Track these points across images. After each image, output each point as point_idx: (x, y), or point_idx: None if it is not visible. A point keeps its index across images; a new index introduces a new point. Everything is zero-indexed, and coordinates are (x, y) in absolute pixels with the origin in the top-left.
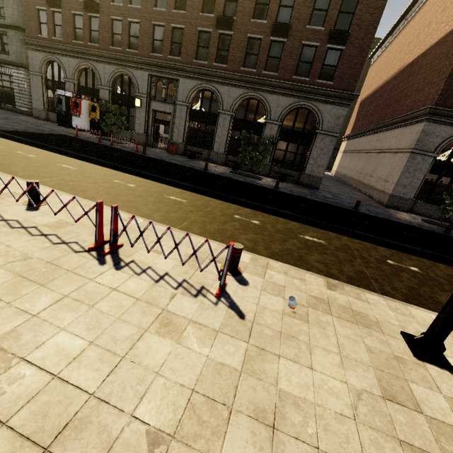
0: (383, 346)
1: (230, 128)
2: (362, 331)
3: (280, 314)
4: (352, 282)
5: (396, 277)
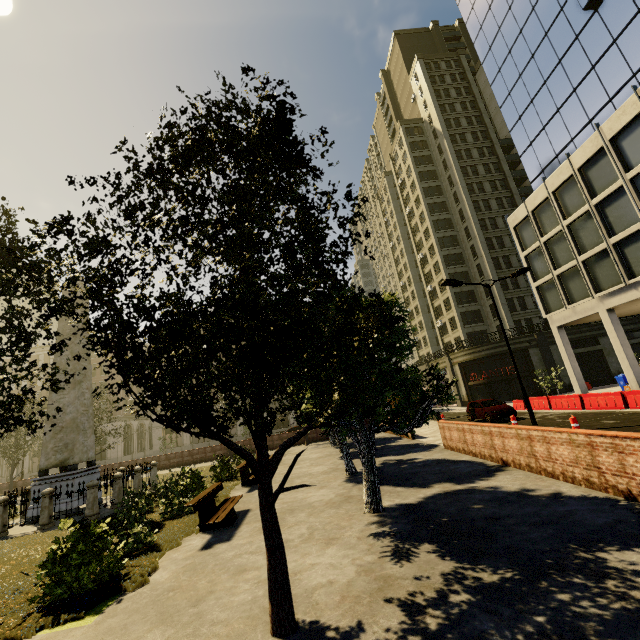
0: None
1: None
2: None
3: None
4: None
5: None
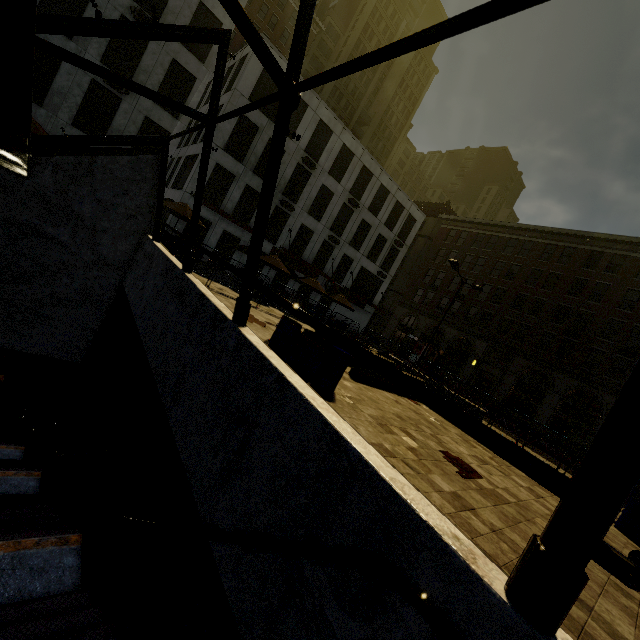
0: None
1: (556, 408)
2: None
3: None
4: None
5: None
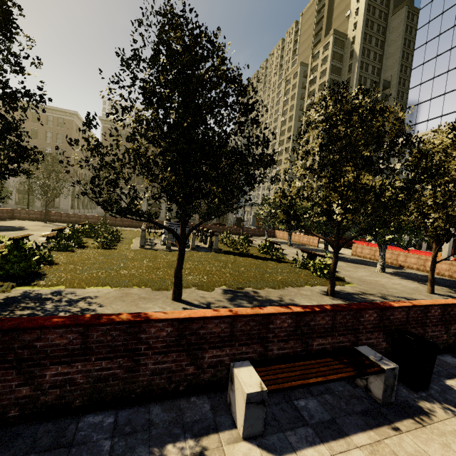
0: None
1: (17, 193)
2: None
3: None
4: None
5: None
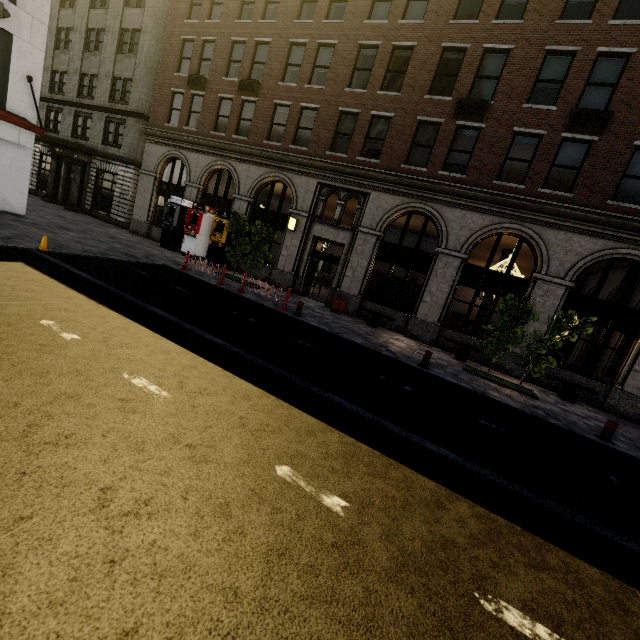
0: None
1: (456, 280)
2: None
3: None
4: None
5: None
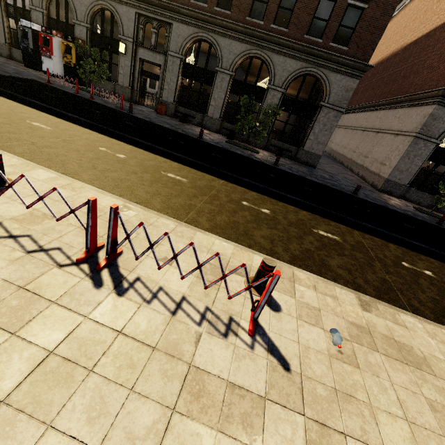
0: (442, 398)
1: (228, 90)
2: (415, 375)
3: (327, 357)
4: (381, 296)
5: (418, 286)
